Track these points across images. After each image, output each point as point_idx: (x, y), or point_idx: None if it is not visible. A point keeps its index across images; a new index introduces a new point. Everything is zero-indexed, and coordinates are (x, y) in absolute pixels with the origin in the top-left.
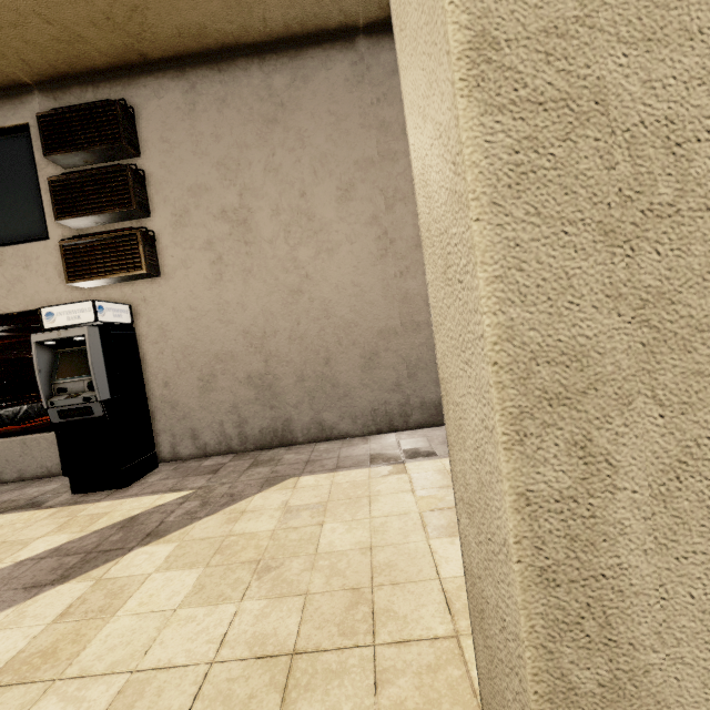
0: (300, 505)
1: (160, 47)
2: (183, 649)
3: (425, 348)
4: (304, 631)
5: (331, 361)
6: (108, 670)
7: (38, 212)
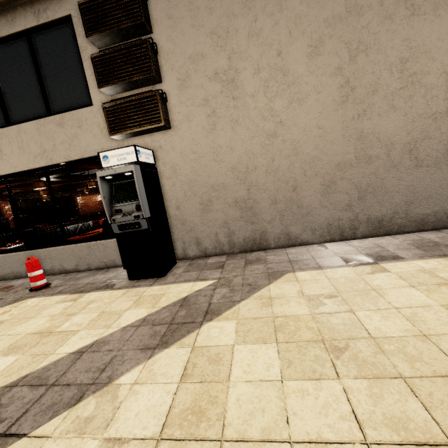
0: (315, 294)
1: None
2: (322, 424)
3: (374, 177)
4: (440, 419)
5: (297, 188)
6: (264, 437)
7: (82, 85)
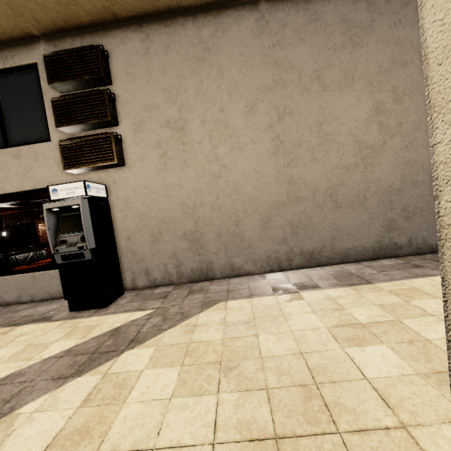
0: (234, 321)
1: (126, 8)
2: (187, 431)
3: (303, 215)
4: (277, 419)
5: (239, 223)
6: (133, 447)
7: (43, 123)
